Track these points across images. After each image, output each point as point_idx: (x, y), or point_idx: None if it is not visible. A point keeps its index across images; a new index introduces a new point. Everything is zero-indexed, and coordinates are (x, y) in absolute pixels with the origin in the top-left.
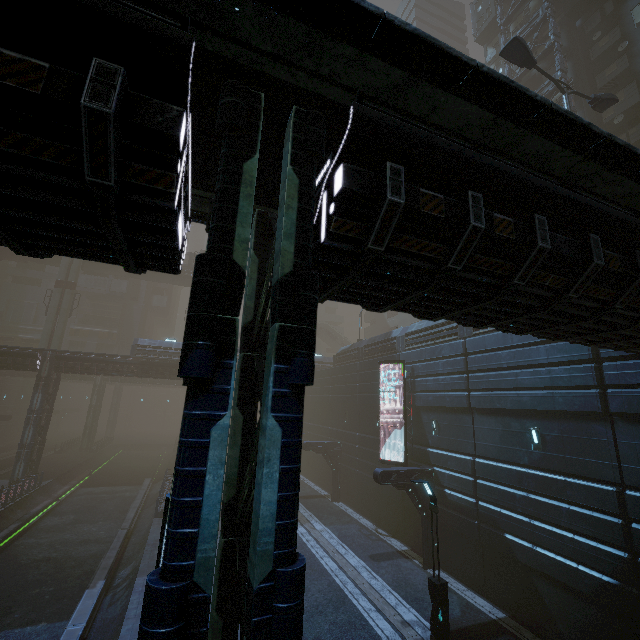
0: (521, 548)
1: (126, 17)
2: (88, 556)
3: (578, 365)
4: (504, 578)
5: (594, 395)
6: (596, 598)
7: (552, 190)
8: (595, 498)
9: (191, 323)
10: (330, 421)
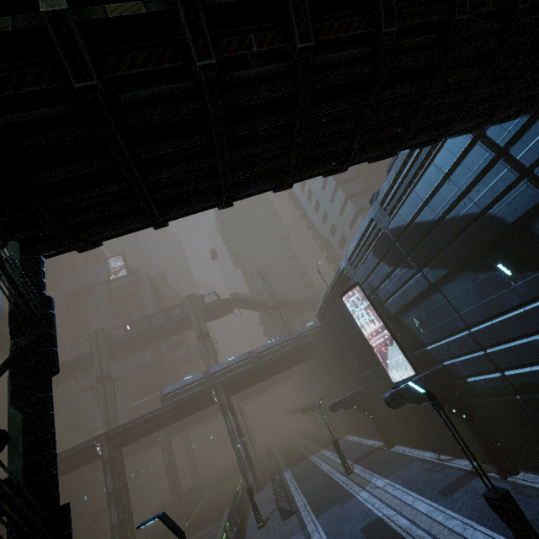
0: None
1: None
2: None
3: (489, 172)
4: None
5: (525, 186)
6: None
7: None
8: None
9: None
10: (346, 373)
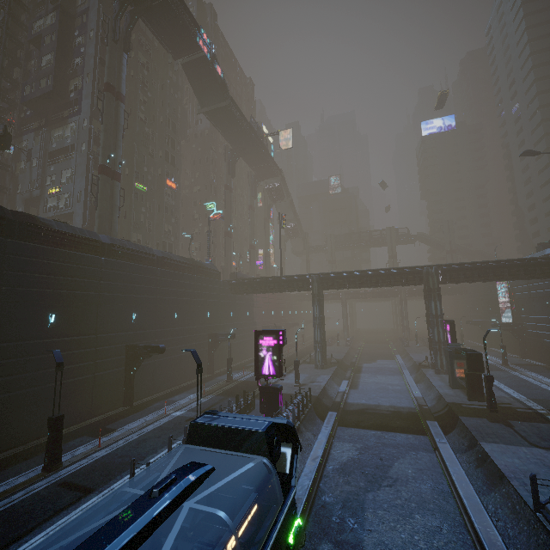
0: (547, 342)
1: (417, 271)
2: (387, 354)
3: None
4: (545, 354)
5: None
6: None
7: (478, 267)
8: None
9: (428, 294)
10: (483, 311)
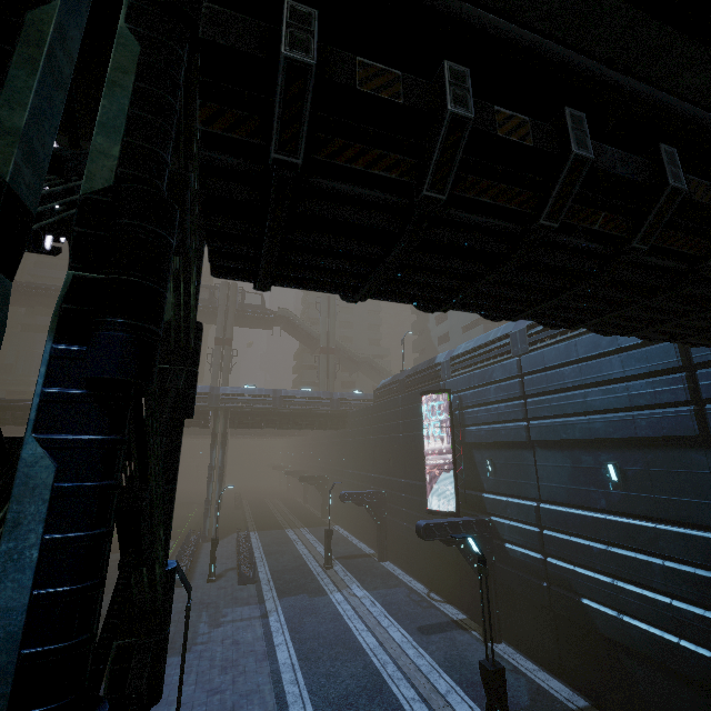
0: (603, 617)
1: None
2: None
3: (664, 376)
4: (584, 655)
5: (688, 414)
6: (707, 685)
7: (592, 70)
8: (698, 550)
9: None
10: (373, 467)
